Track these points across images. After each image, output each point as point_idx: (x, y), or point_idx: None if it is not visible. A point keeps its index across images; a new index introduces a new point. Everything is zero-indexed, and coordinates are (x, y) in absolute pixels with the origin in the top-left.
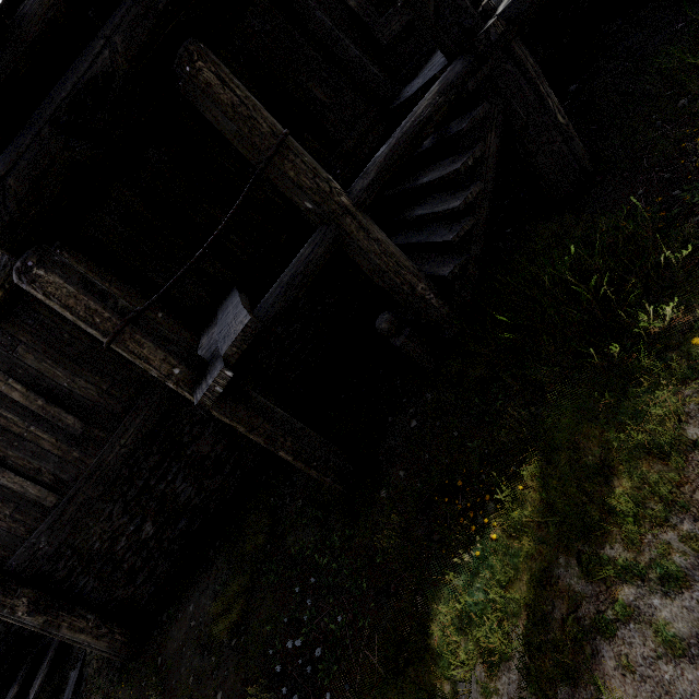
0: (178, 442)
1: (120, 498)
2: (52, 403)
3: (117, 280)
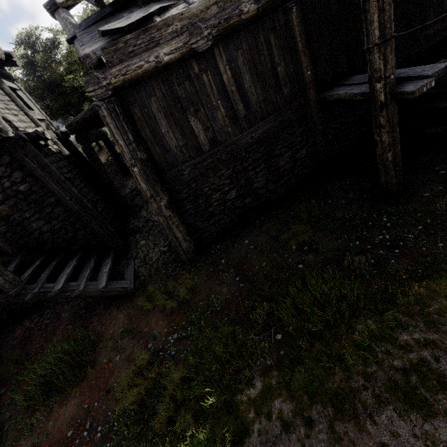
0: (272, 152)
1: (232, 168)
2: (238, 92)
3: (305, 39)
